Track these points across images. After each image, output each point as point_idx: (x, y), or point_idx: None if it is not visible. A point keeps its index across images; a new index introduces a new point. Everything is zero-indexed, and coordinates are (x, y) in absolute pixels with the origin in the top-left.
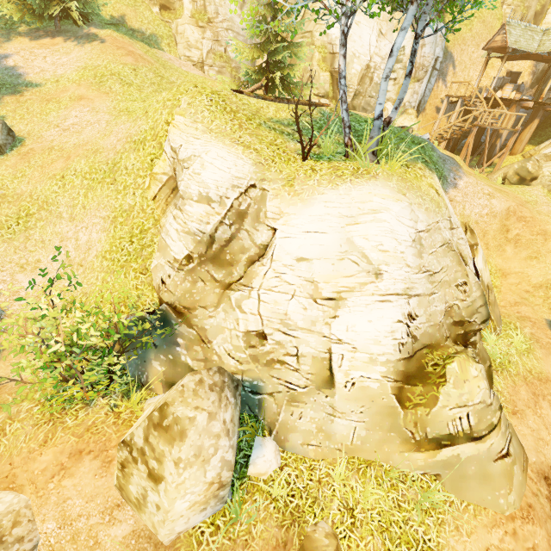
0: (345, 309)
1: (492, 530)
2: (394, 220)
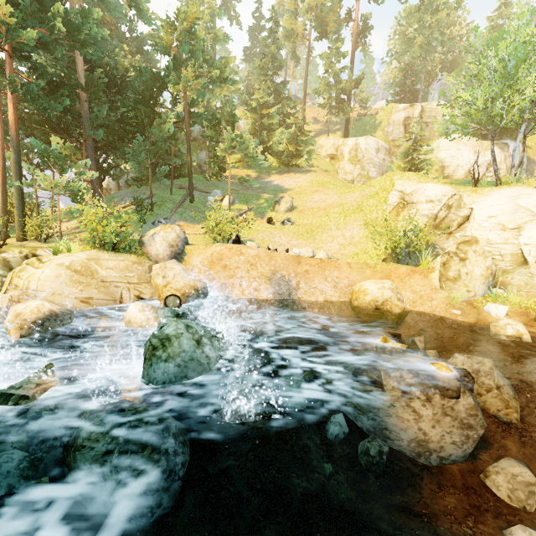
0: (524, 231)
1: None
2: None
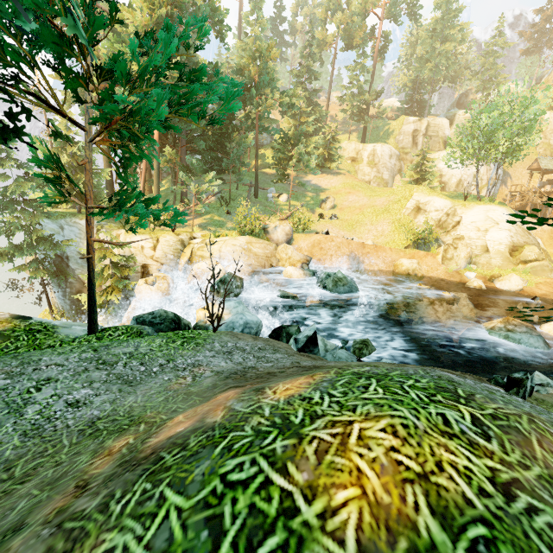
0: (489, 233)
1: (547, 279)
2: (500, 212)
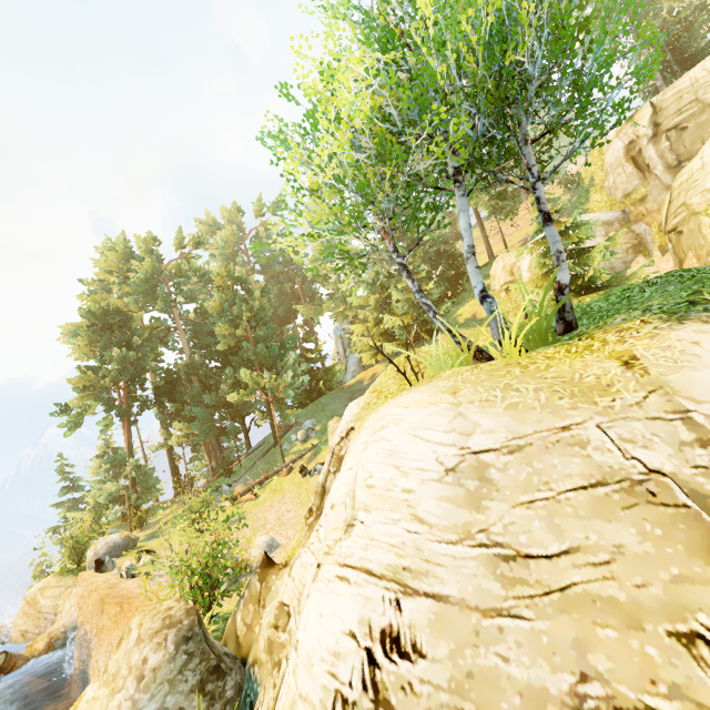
0: (316, 584)
1: None
2: (404, 436)
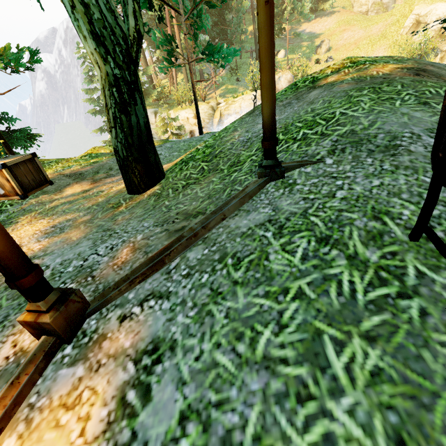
0: None
1: None
2: None
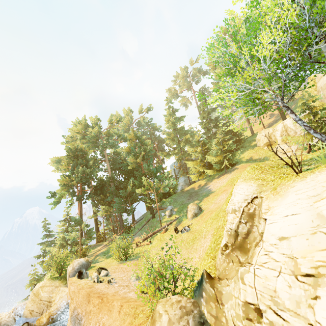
0: None
1: None
2: None
